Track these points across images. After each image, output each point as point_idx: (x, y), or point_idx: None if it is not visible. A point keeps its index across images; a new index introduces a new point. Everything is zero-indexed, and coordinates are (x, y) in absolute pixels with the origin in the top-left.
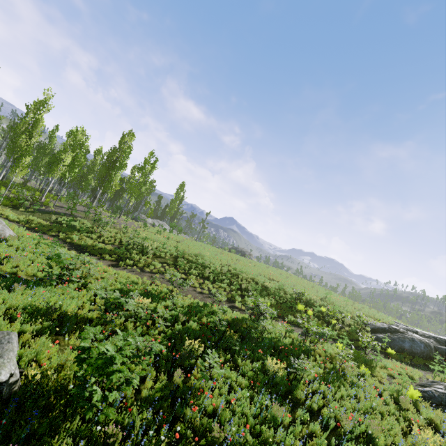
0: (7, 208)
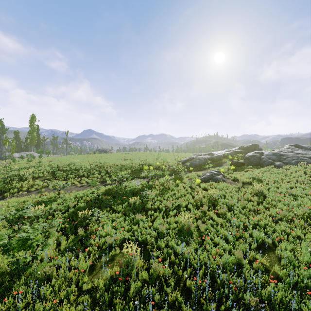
0: None
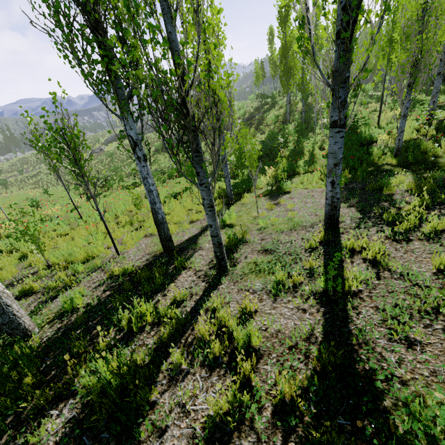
0: None
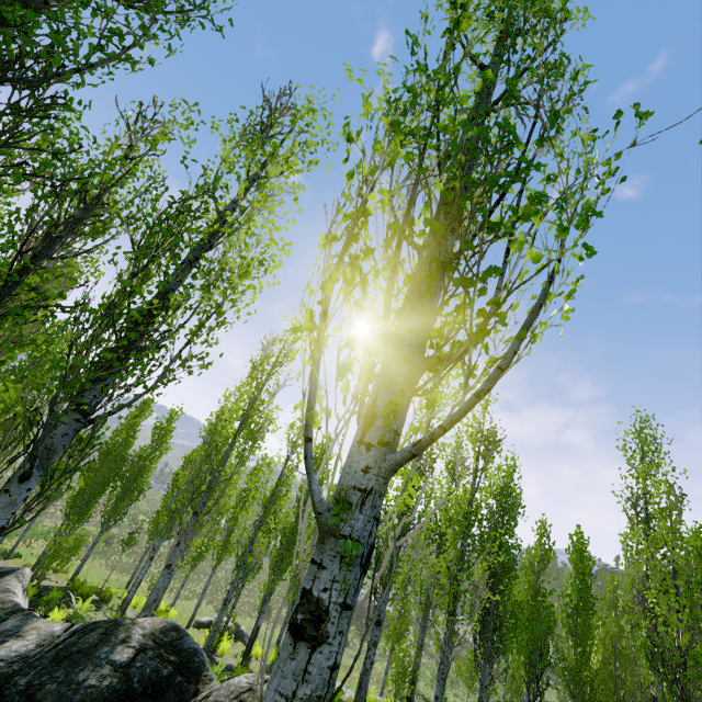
0: None
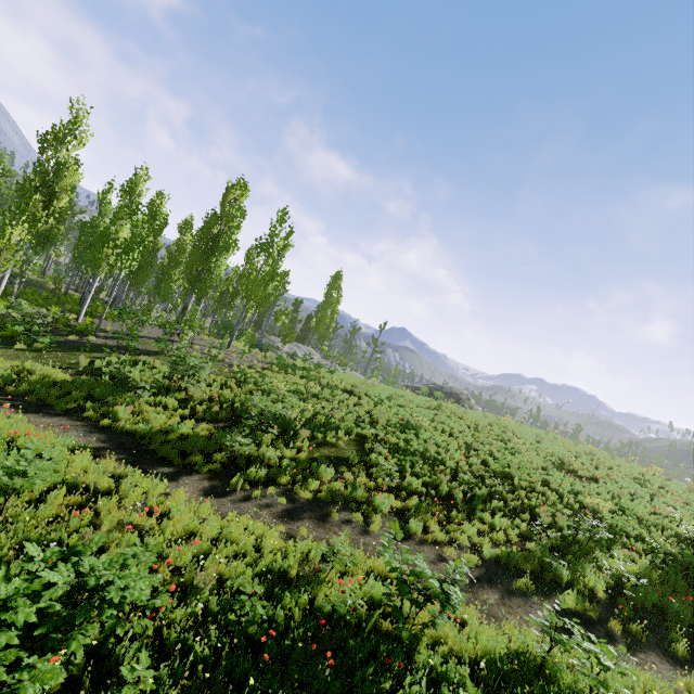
0: None
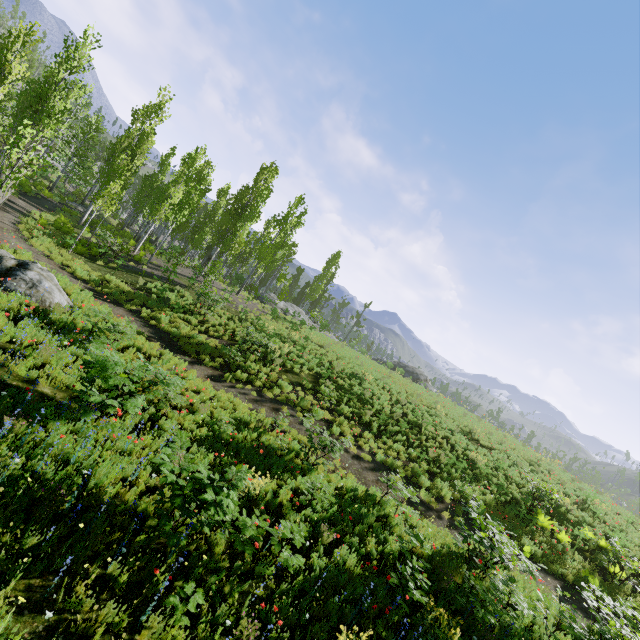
0: (80, 258)
